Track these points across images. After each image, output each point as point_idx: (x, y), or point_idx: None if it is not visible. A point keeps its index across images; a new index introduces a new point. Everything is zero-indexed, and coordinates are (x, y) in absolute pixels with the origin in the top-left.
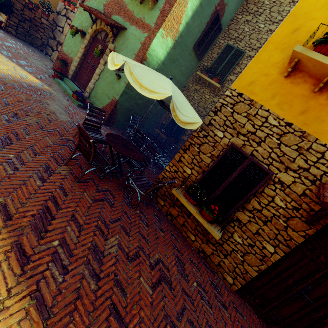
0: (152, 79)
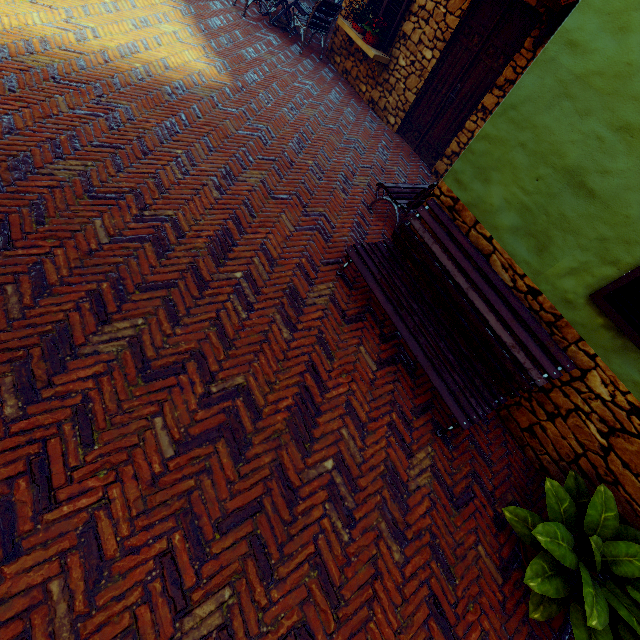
0: None
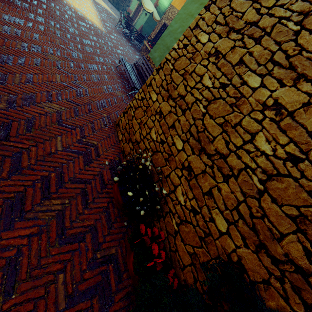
0: None
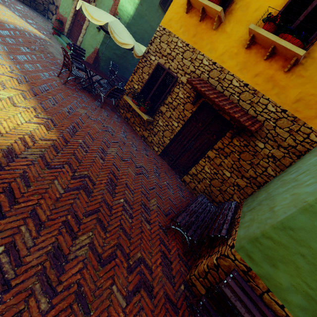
0: (101, 15)
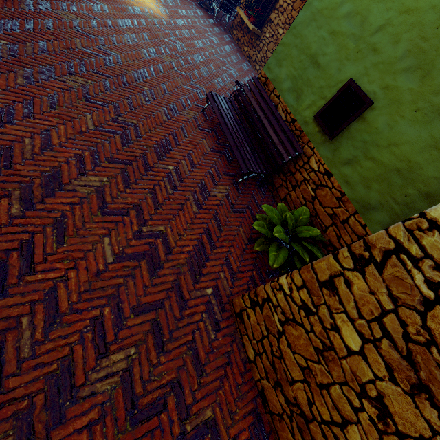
0: None
